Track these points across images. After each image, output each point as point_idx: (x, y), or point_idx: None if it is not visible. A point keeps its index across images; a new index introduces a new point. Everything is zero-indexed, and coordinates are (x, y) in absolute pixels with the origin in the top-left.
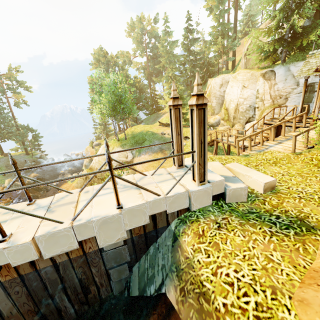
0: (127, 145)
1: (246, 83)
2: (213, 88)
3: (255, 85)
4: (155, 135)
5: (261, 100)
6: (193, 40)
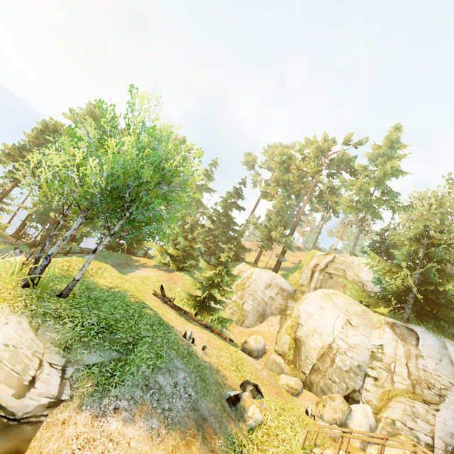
0: (67, 324)
1: (353, 318)
2: (255, 282)
3: (371, 333)
4: (169, 331)
5: (387, 369)
6: (237, 205)
